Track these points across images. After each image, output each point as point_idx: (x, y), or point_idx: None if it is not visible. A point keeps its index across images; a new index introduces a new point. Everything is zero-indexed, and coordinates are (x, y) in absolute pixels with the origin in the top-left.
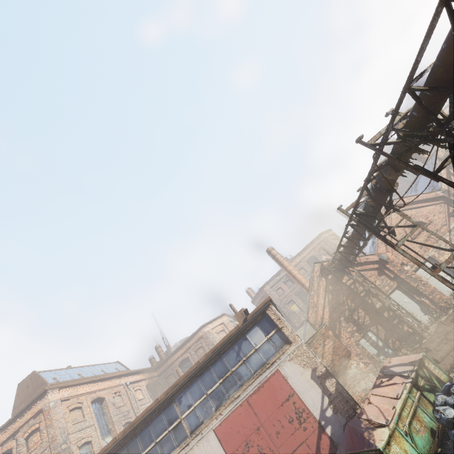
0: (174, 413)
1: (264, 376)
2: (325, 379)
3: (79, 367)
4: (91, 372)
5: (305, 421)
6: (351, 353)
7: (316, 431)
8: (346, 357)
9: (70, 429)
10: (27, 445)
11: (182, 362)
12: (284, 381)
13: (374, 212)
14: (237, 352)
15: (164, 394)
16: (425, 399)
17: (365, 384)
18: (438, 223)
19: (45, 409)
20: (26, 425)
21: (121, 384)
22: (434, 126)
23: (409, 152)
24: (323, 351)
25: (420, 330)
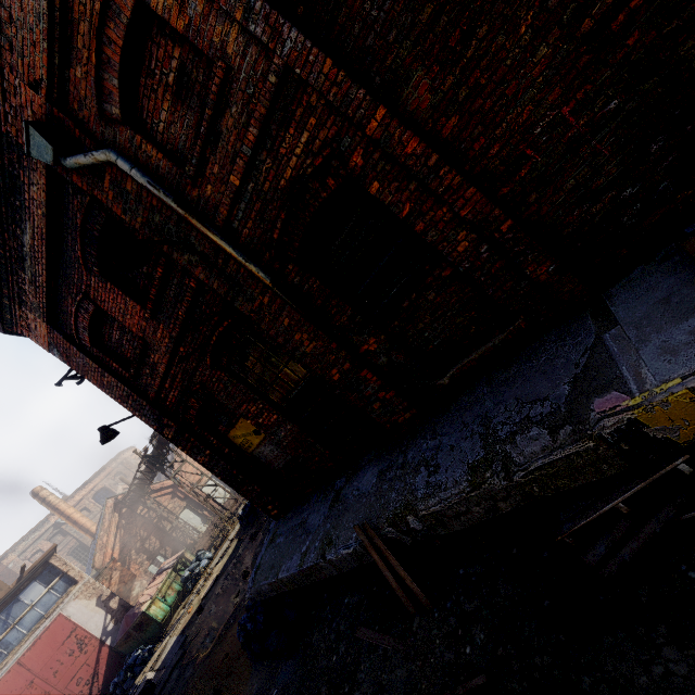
0: None
1: (43, 627)
2: (110, 601)
3: None
4: None
5: (87, 645)
6: (137, 575)
7: (97, 648)
8: (132, 580)
9: None
10: None
11: None
12: (67, 621)
13: (159, 454)
14: (6, 619)
15: None
16: (179, 576)
17: None
18: None
19: None
20: None
21: None
22: None
23: None
24: (109, 584)
25: (198, 539)
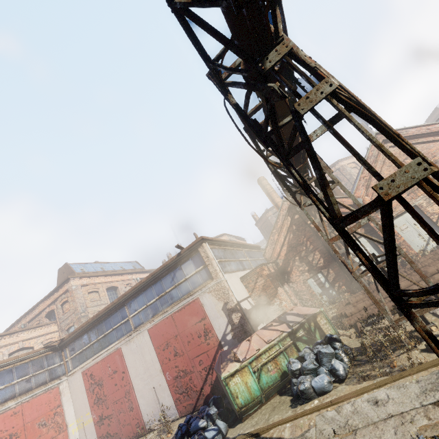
0: (125, 313)
1: (187, 300)
2: (232, 313)
3: (103, 263)
4: (111, 267)
5: (209, 338)
6: (277, 293)
7: (215, 347)
8: (272, 295)
9: (88, 304)
10: (62, 309)
11: None
12: (200, 308)
13: None
14: (172, 278)
15: (117, 300)
16: (294, 348)
17: None
18: None
19: (70, 290)
20: (60, 297)
21: (133, 278)
22: None
23: None
24: (254, 287)
25: (365, 281)
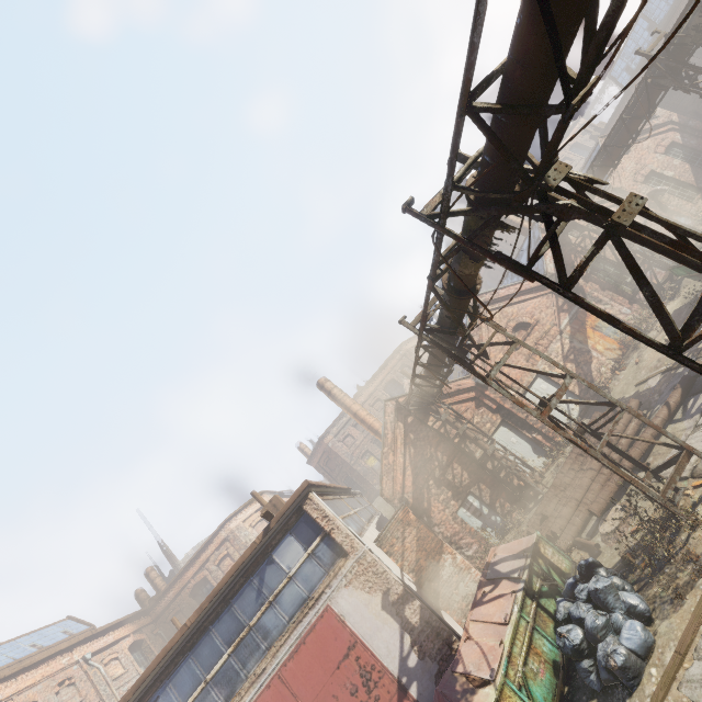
0: None
1: (307, 623)
2: (403, 606)
3: None
4: (5, 657)
5: (376, 685)
6: (443, 543)
7: (394, 698)
8: (437, 550)
9: None
10: None
11: (196, 587)
12: (339, 625)
13: (453, 326)
14: (258, 589)
15: None
16: (543, 612)
17: (466, 588)
18: (547, 322)
19: None
20: None
21: (74, 662)
22: (521, 183)
23: (489, 228)
24: (402, 548)
25: (534, 483)
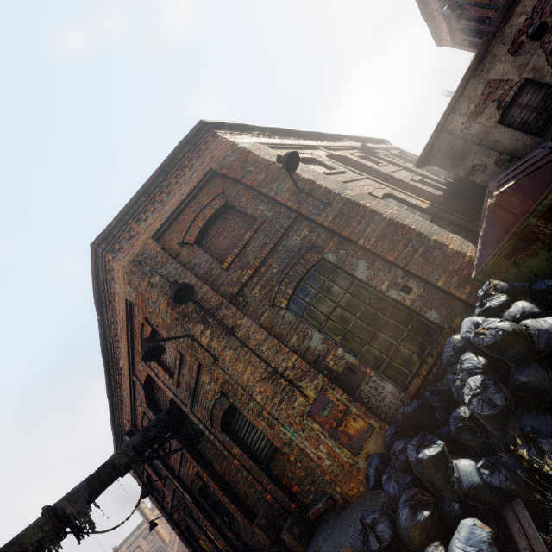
0: None
1: None
2: None
3: None
4: None
5: None
6: None
7: None
8: None
9: None
10: None
11: None
12: None
13: None
14: None
15: None
16: None
17: None
18: None
19: None
20: None
21: None
22: None
23: None
24: None
25: None
